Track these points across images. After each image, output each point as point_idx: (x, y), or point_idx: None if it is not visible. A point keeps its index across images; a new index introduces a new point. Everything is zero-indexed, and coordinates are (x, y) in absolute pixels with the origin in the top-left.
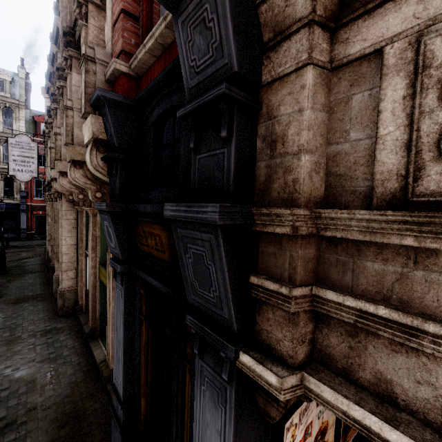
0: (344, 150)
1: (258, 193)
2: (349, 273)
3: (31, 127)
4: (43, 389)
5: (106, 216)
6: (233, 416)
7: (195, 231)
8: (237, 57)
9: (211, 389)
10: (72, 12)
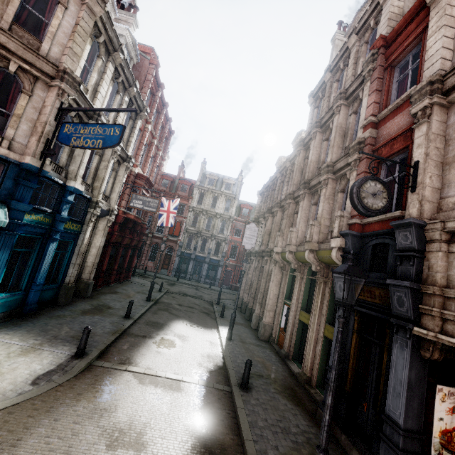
0: (452, 274)
1: (423, 281)
2: (453, 307)
3: (237, 211)
4: (269, 370)
5: (341, 280)
6: (410, 350)
7: (399, 288)
8: (417, 246)
9: (400, 344)
10: (309, 172)
